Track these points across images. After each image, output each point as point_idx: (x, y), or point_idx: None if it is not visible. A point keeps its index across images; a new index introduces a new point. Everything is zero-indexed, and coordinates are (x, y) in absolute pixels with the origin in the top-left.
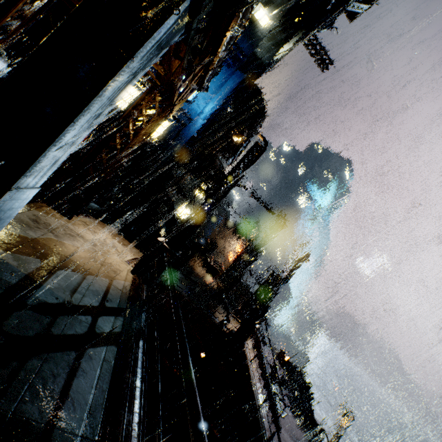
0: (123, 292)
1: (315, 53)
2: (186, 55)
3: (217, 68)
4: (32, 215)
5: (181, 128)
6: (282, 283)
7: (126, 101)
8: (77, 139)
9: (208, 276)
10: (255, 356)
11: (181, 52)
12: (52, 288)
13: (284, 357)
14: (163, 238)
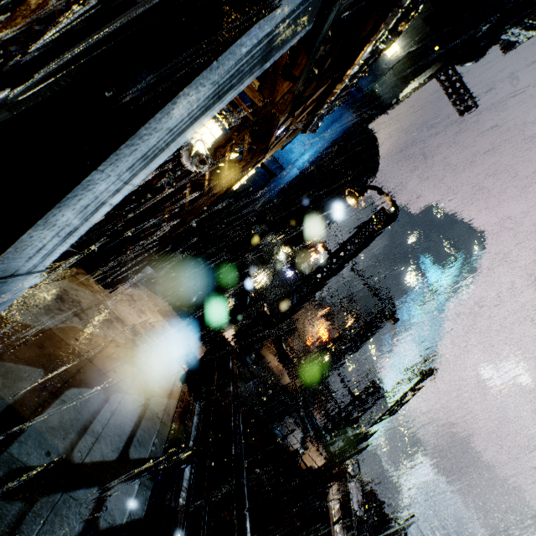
0: (163, 421)
1: (453, 92)
2: (303, 73)
3: (337, 101)
4: (58, 289)
5: (269, 179)
6: (393, 410)
7: (207, 142)
8: (112, 197)
9: (282, 369)
10: (343, 516)
11: (297, 68)
12: (45, 429)
13: (376, 499)
14: (231, 332)
